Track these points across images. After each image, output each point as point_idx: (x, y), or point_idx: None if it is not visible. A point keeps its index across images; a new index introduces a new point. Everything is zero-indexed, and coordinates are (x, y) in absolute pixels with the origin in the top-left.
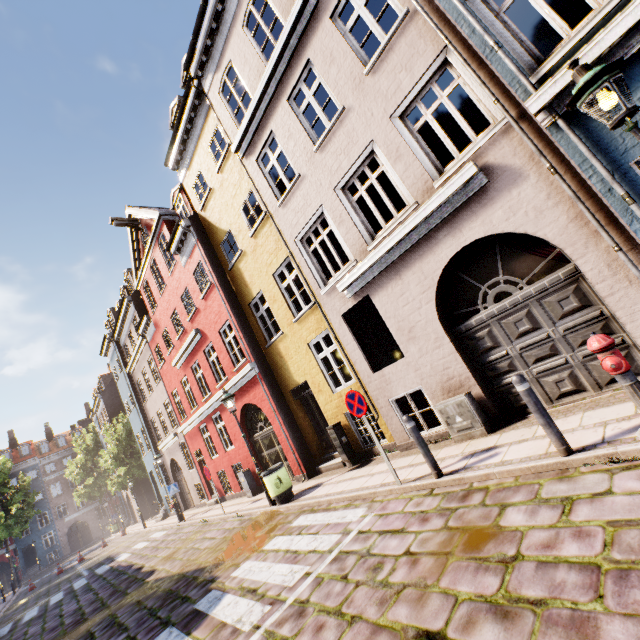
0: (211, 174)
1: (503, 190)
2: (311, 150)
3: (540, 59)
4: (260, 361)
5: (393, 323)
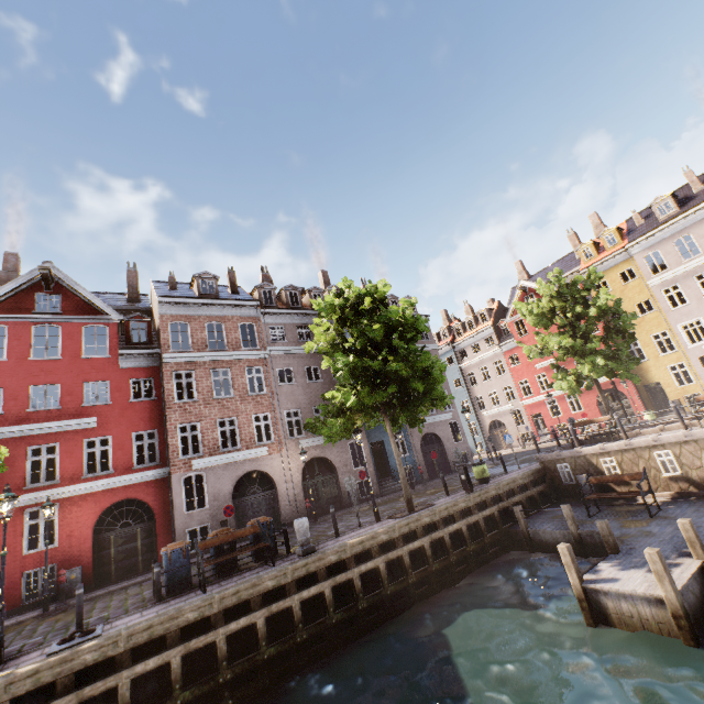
0: (615, 284)
1: None
2: (701, 297)
3: None
4: None
5: None
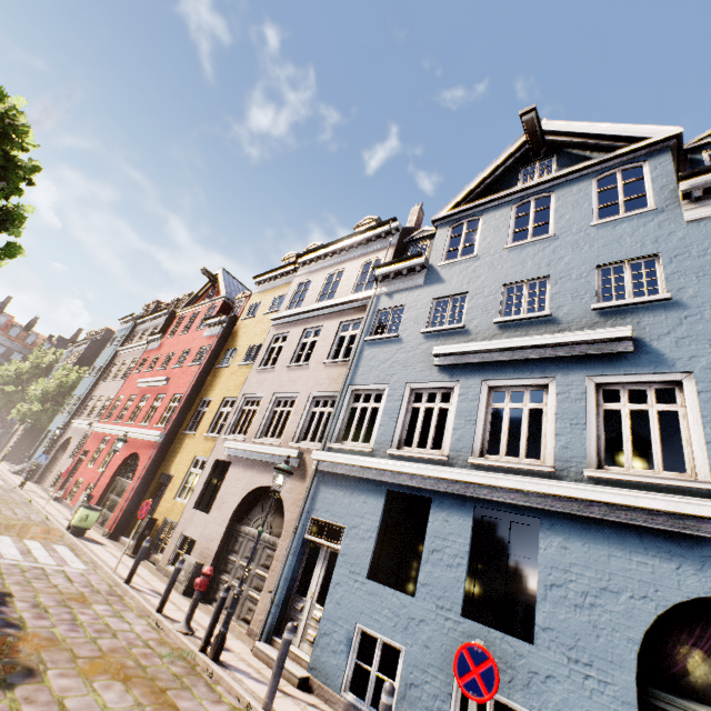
0: (262, 310)
1: (298, 477)
2: (287, 363)
3: (340, 439)
4: (170, 436)
5: (223, 490)
